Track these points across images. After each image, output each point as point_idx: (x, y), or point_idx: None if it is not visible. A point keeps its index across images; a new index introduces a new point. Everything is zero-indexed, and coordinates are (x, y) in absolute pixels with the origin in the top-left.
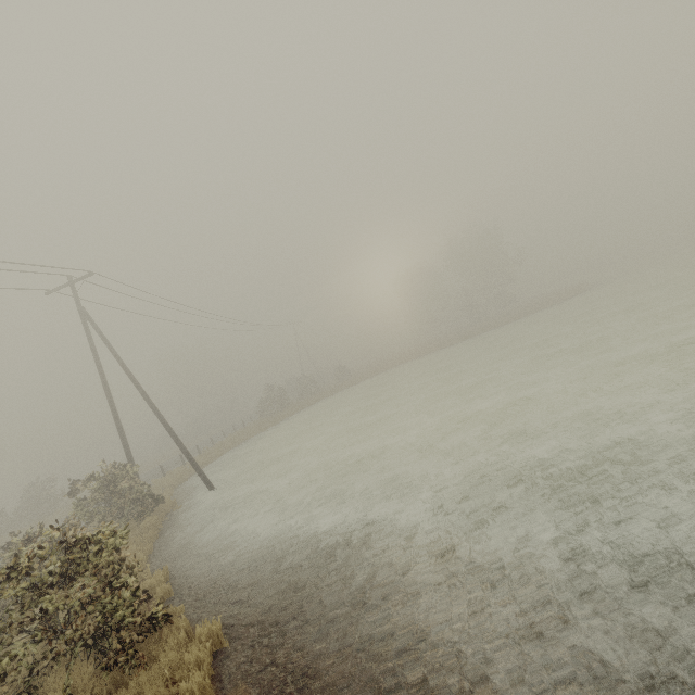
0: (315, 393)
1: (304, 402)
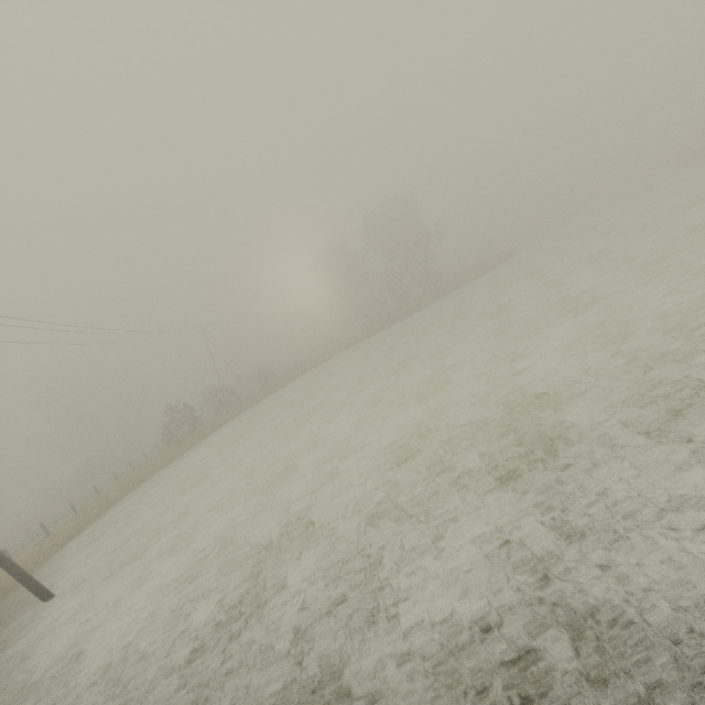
0: (235, 405)
1: (220, 419)
